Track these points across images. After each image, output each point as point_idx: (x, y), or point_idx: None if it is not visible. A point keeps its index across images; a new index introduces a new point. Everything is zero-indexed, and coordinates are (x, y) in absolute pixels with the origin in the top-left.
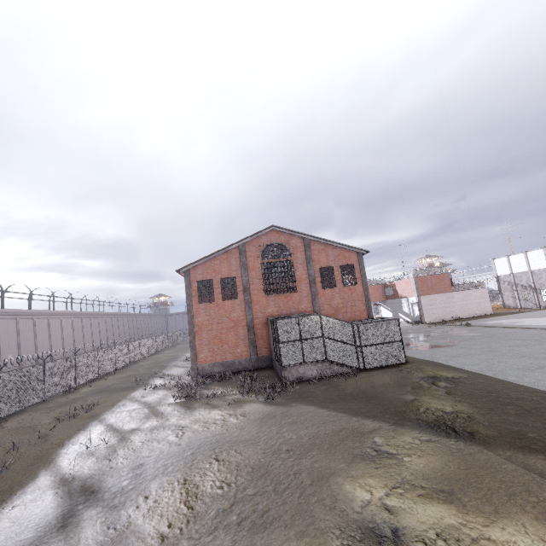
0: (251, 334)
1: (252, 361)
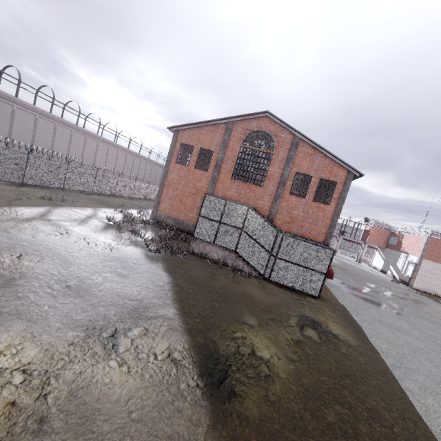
0: None
1: None
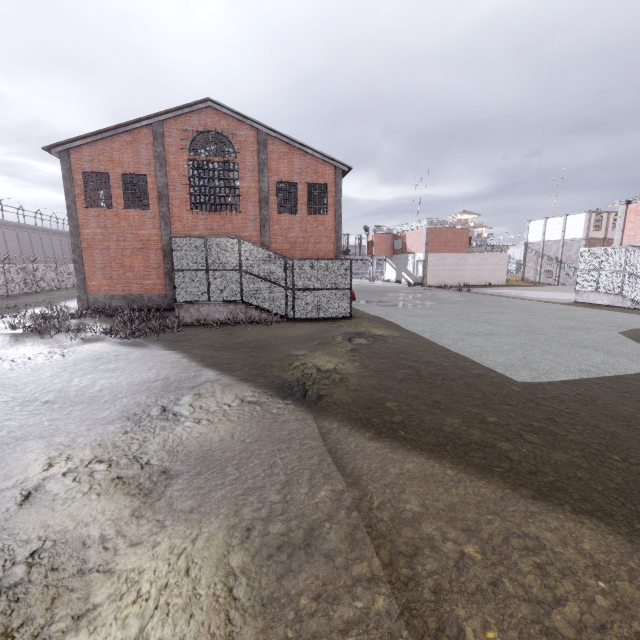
0: (167, 263)
1: (167, 298)
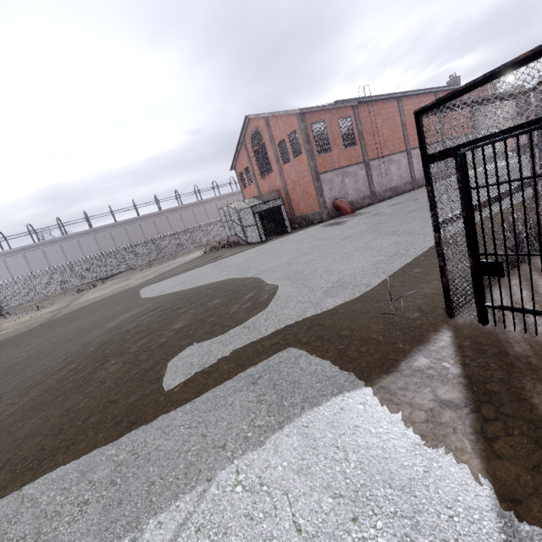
0: None
1: None
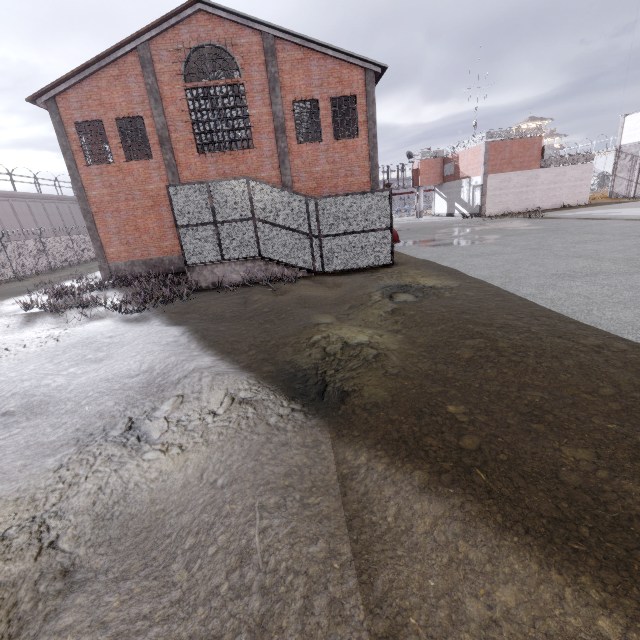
0: None
1: None
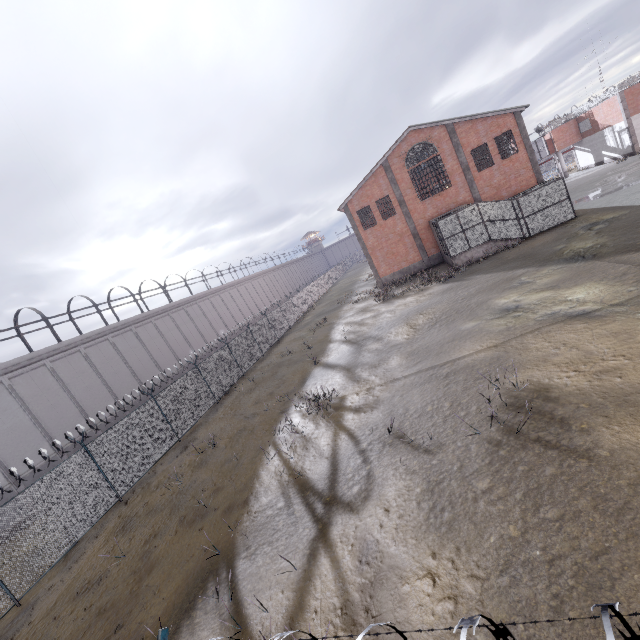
0: (417, 241)
1: (424, 262)
